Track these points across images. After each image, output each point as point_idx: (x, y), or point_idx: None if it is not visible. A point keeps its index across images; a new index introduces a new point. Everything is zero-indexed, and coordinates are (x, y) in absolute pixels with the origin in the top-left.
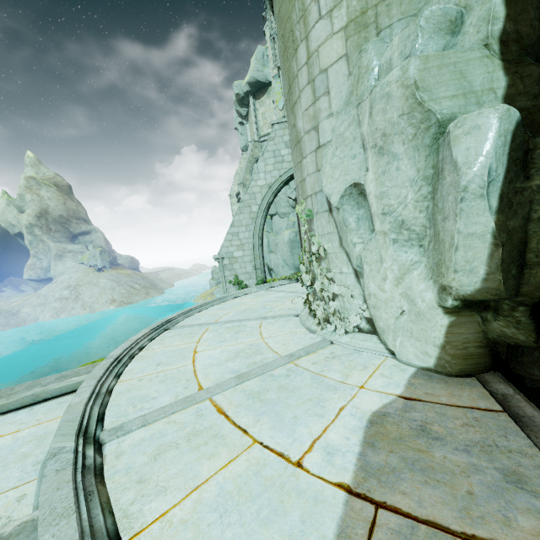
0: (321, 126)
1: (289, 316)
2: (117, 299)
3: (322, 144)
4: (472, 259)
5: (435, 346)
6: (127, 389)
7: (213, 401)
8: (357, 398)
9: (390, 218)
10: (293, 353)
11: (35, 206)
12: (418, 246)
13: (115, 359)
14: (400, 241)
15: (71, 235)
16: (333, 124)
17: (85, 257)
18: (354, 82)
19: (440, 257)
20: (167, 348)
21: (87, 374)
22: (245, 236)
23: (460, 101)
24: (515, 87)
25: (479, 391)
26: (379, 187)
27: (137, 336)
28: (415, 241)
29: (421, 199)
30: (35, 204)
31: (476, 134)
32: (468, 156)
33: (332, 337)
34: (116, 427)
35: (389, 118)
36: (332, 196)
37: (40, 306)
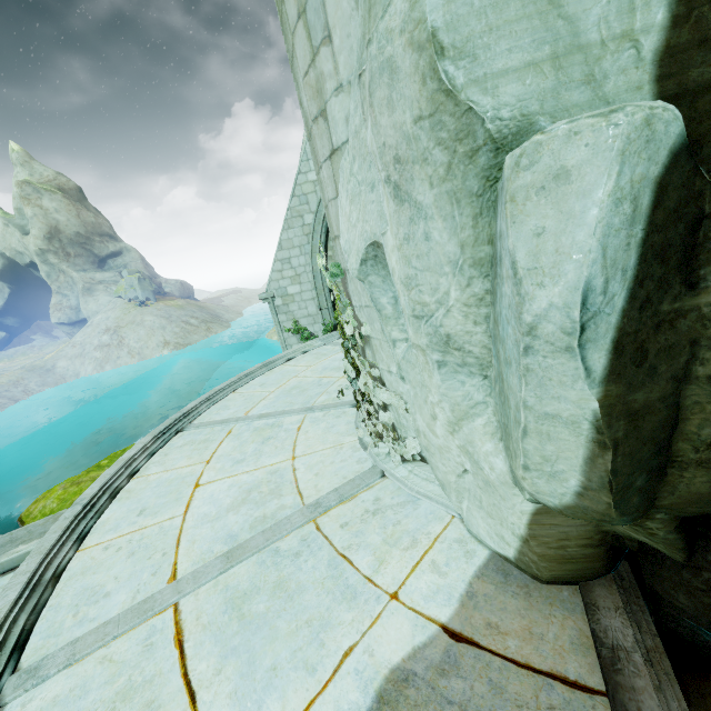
0: (330, 111)
1: (344, 407)
2: (171, 341)
3: (337, 147)
4: (554, 457)
5: (514, 535)
6: (83, 569)
7: (178, 611)
8: (378, 627)
9: (426, 325)
10: (320, 501)
11: (40, 223)
12: (482, 376)
13: (84, 507)
14: (450, 364)
15: (97, 260)
16: (346, 107)
17: (121, 288)
18: (365, 13)
19: (506, 422)
20: (165, 475)
21: (40, 538)
22: (301, 263)
23: (544, 79)
24: (694, 22)
25: (576, 628)
26: (403, 266)
27: (131, 451)
28: (475, 368)
29: (474, 302)
30: (39, 221)
31: (560, 194)
32: (540, 252)
33: (384, 464)
34: (30, 667)
35: (399, 123)
36: (349, 257)
37: (78, 358)
